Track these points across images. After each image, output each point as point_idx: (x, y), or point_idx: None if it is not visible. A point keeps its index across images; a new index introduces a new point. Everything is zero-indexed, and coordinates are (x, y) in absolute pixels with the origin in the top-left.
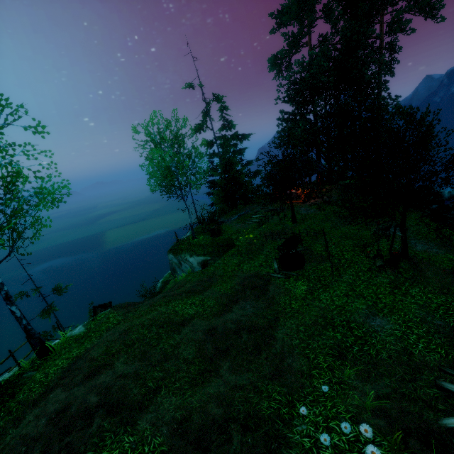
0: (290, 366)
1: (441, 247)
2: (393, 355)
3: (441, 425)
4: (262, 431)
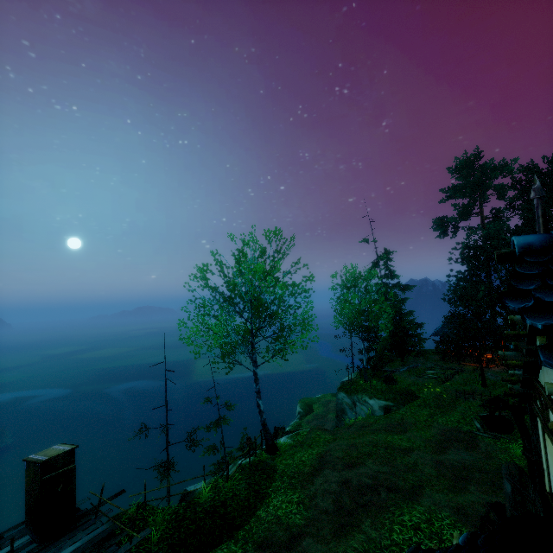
0: None
1: None
2: None
3: None
4: None
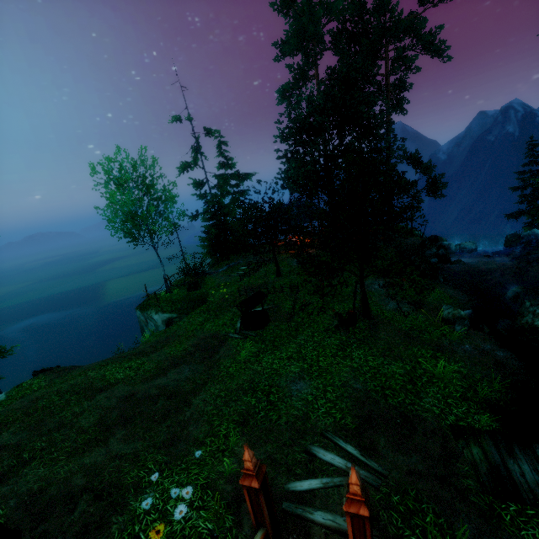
0: (189, 434)
1: (413, 306)
2: (291, 420)
3: (285, 488)
4: (109, 500)
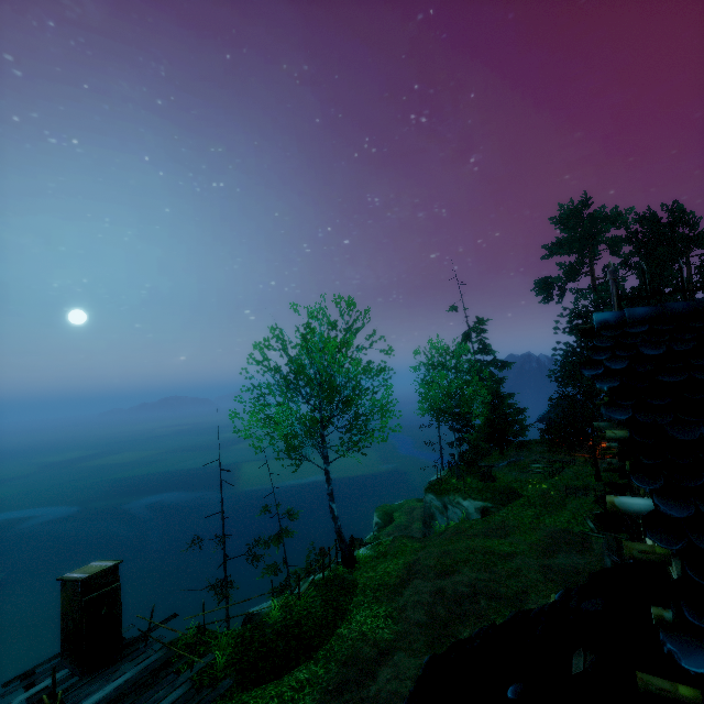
0: None
1: None
2: None
3: None
4: None
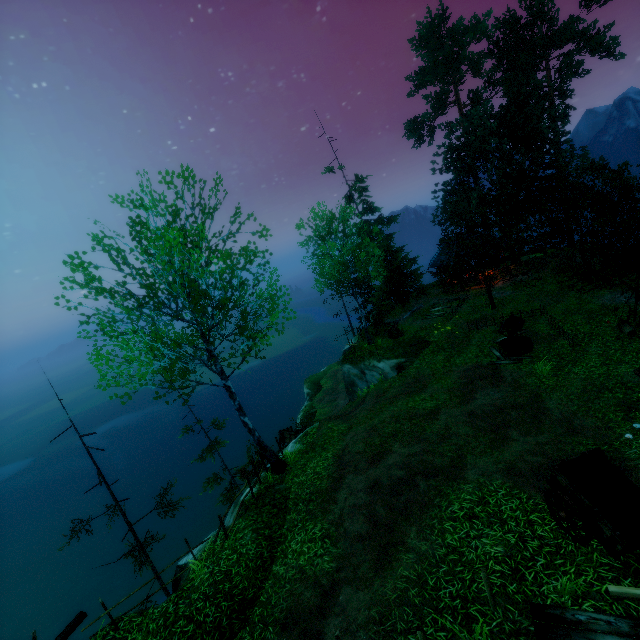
0: (581, 425)
1: None
2: None
3: None
4: None
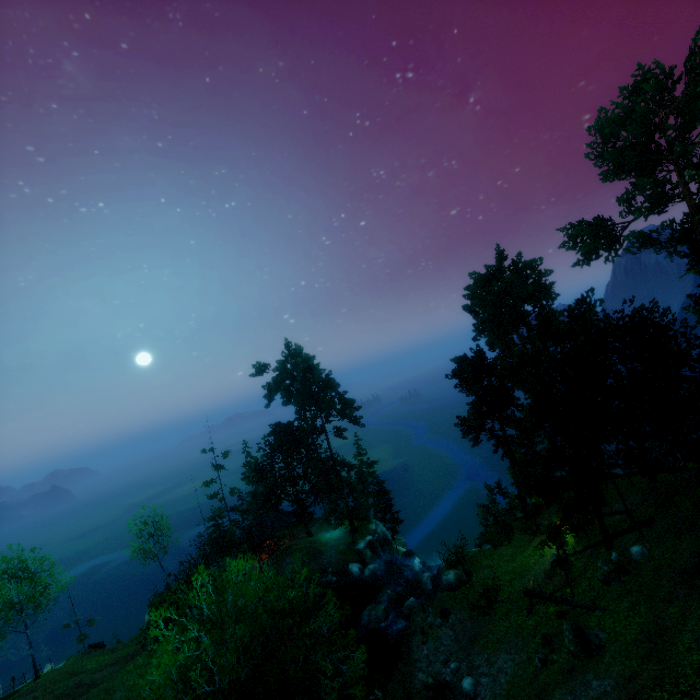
0: None
1: None
2: None
3: None
4: None
